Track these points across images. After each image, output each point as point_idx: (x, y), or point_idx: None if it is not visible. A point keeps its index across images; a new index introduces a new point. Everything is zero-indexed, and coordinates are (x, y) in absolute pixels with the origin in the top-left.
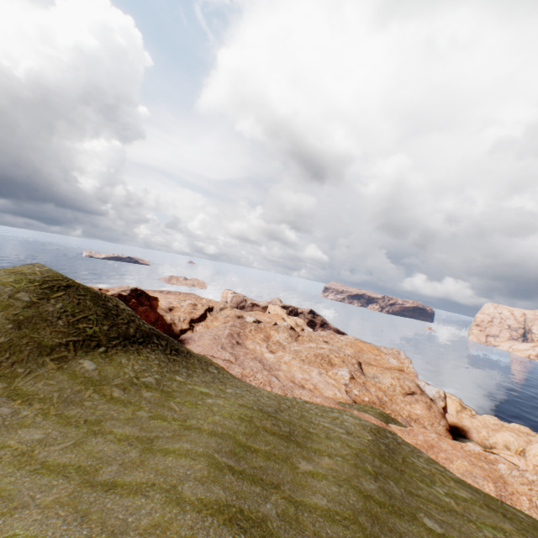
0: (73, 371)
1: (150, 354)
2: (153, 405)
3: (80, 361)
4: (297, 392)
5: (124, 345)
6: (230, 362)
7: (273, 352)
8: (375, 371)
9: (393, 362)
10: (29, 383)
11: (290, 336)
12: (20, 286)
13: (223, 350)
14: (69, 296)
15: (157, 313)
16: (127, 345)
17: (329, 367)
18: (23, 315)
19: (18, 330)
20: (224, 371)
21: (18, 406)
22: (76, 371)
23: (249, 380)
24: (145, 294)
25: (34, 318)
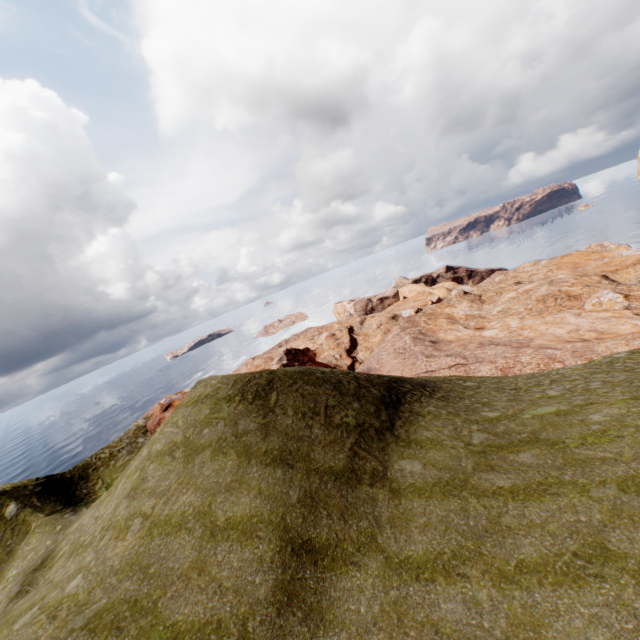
0: (410, 484)
1: (424, 406)
2: (574, 469)
3: (394, 465)
4: (600, 350)
5: (396, 414)
6: (462, 366)
7: (481, 328)
8: (635, 274)
9: (632, 254)
10: (400, 539)
11: (472, 302)
12: (228, 416)
13: (432, 358)
14: (284, 394)
15: (321, 364)
16: (395, 411)
17: (576, 303)
18: (274, 449)
19: (293, 472)
20: (474, 379)
21: (452, 588)
22: (412, 482)
23: (517, 371)
24: (298, 351)
25: (286, 445)
